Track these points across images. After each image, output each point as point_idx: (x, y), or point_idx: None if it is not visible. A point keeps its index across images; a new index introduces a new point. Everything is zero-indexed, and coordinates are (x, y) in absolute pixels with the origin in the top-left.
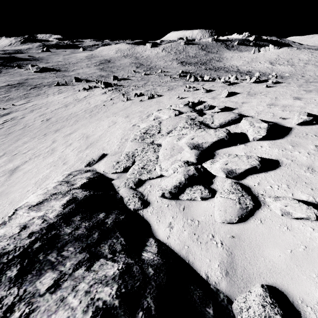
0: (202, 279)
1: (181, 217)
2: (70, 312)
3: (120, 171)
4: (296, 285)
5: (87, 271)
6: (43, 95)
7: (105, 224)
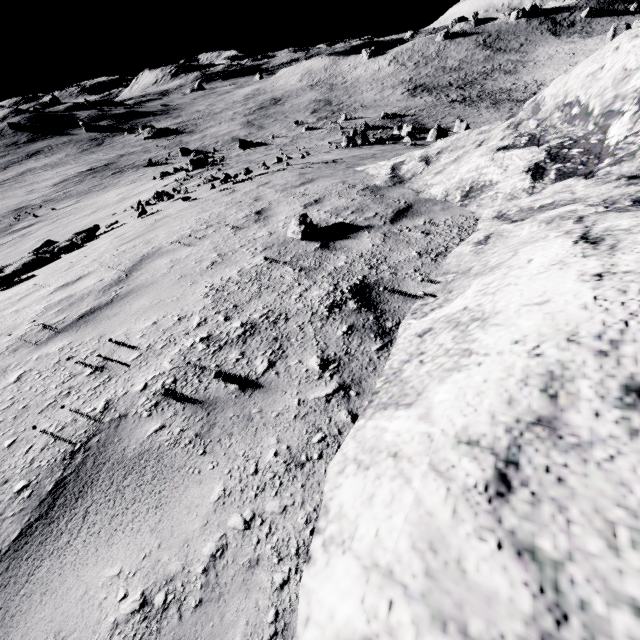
0: None
1: None
2: None
3: None
4: None
5: None
6: (108, 189)
7: None
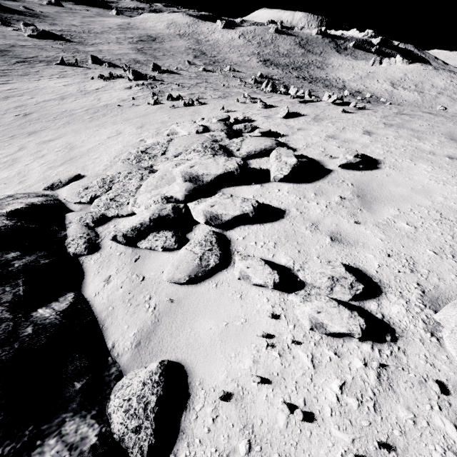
0: (104, 349)
1: (127, 271)
2: None
3: (85, 201)
4: (206, 365)
5: None
6: (34, 76)
7: (9, 266)
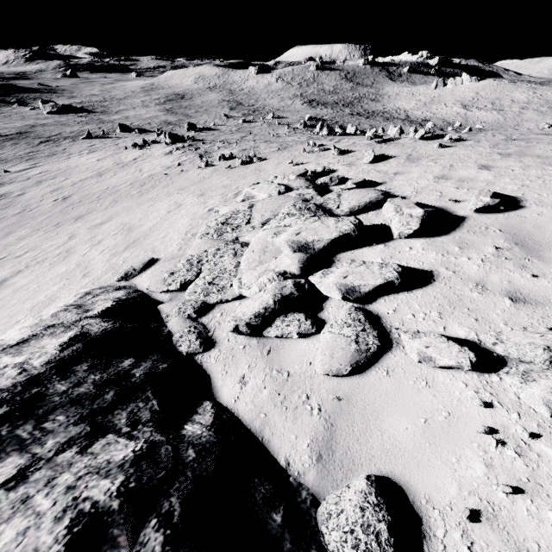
0: (278, 468)
1: (262, 367)
2: (33, 520)
3: (175, 289)
4: (424, 476)
5: (79, 454)
6: (62, 155)
7: (130, 377)
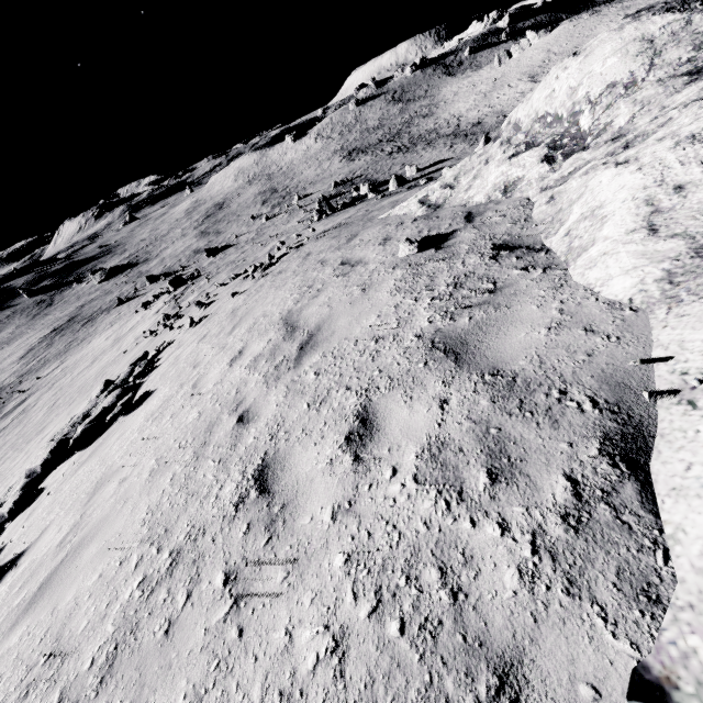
0: None
1: None
2: None
3: None
4: None
5: None
6: (88, 339)
7: None
